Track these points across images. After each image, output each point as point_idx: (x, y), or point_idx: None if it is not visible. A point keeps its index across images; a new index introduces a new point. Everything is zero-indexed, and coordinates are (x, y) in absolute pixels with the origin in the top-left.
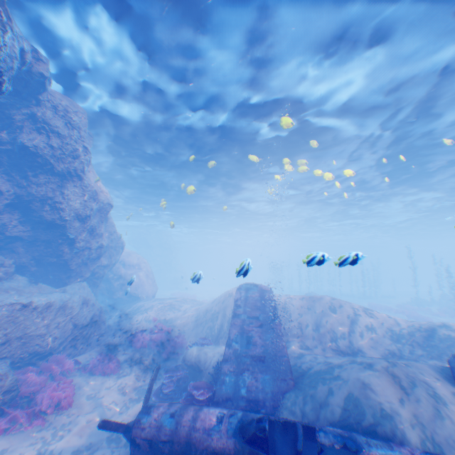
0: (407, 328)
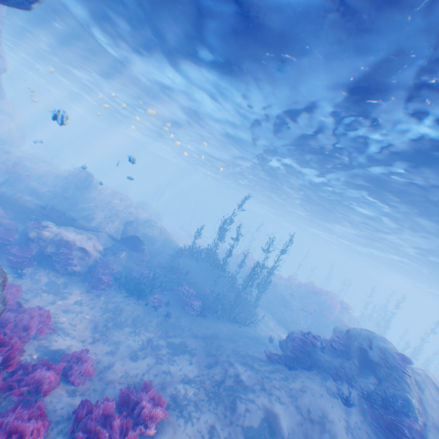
0: (143, 217)
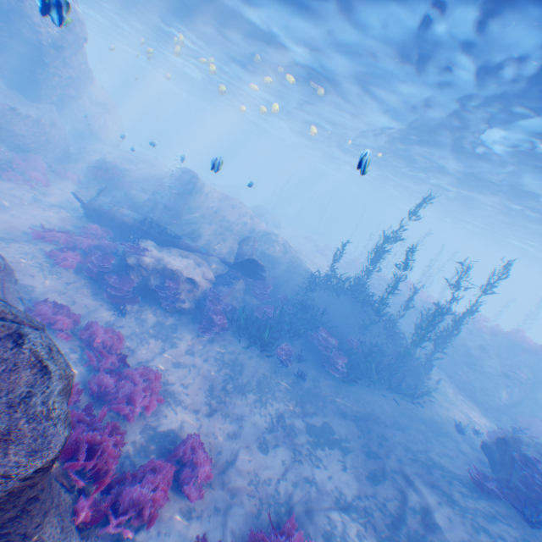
0: (261, 230)
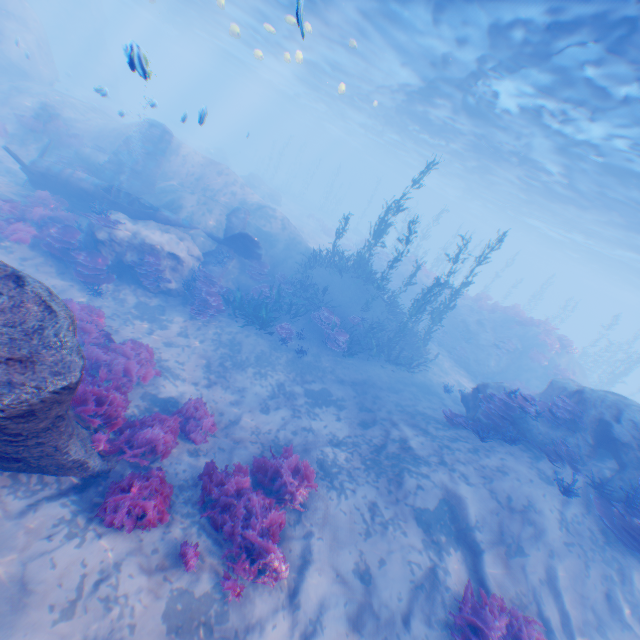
0: (255, 203)
